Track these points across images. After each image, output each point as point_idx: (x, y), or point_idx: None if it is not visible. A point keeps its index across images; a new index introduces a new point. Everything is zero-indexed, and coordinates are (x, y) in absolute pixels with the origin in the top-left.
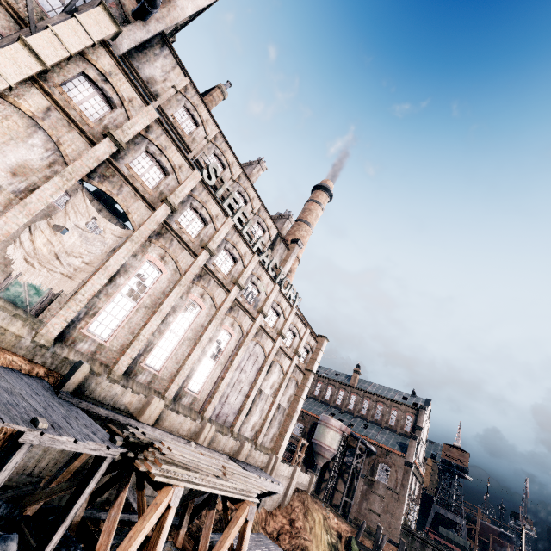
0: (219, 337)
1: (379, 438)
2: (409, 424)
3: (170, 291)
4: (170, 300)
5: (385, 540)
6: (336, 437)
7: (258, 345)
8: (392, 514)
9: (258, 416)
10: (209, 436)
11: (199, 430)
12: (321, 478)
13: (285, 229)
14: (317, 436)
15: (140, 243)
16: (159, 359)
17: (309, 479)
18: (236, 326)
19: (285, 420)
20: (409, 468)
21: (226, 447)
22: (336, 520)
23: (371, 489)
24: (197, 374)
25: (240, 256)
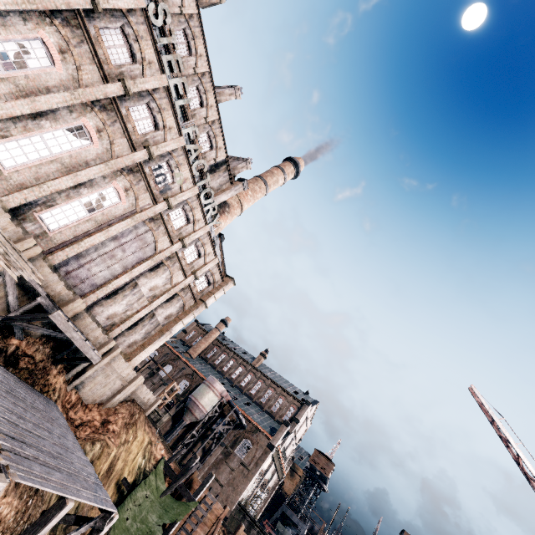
0: (106, 192)
1: (255, 417)
2: (289, 414)
3: (57, 92)
4: (53, 99)
5: (194, 468)
6: (213, 400)
7: (151, 235)
8: (234, 488)
9: (123, 309)
10: (29, 254)
11: (18, 240)
12: (183, 436)
13: (238, 169)
14: (195, 392)
15: (36, 7)
16: (13, 158)
17: (153, 401)
18: (131, 195)
19: (154, 335)
20: (269, 450)
21: (52, 287)
22: (163, 452)
23: (226, 460)
24: (60, 210)
25: (164, 126)
